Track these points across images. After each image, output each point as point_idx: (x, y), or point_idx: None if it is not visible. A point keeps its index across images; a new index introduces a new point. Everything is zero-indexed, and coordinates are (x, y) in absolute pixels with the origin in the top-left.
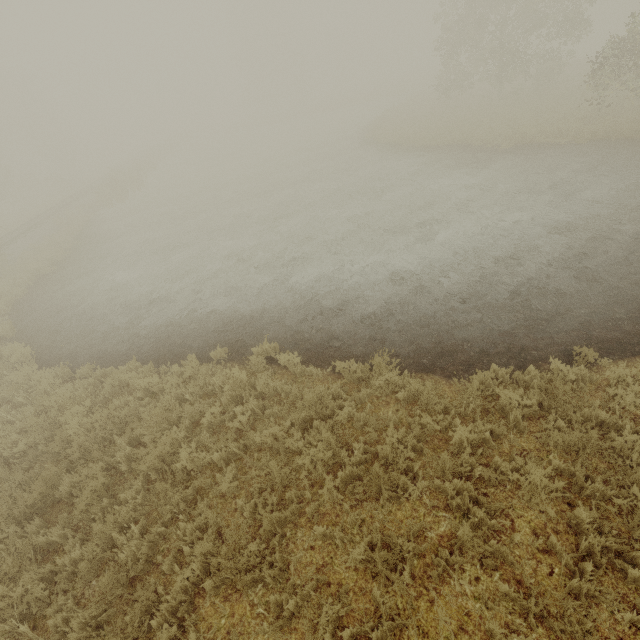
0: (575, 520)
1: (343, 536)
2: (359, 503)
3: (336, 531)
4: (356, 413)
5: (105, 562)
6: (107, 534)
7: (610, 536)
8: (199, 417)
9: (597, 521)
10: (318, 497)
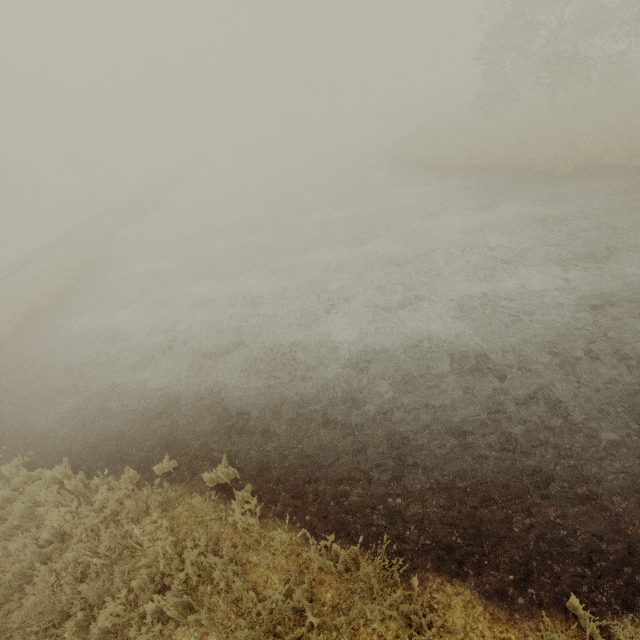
0: None
1: None
2: None
3: None
4: None
5: None
6: None
7: None
8: (106, 595)
9: None
10: None
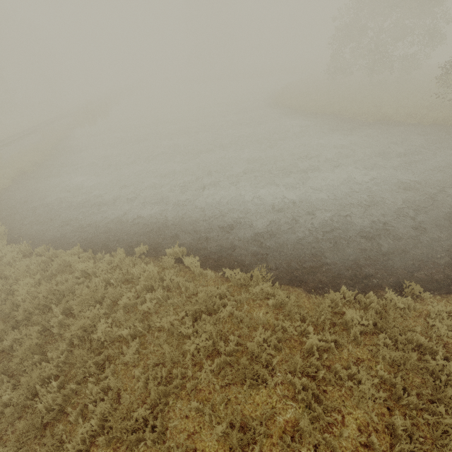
0: (392, 424)
1: (211, 412)
2: (228, 385)
3: (206, 408)
4: (235, 312)
5: (28, 406)
6: (33, 384)
7: (418, 442)
8: (119, 298)
9: (409, 428)
10: (197, 375)
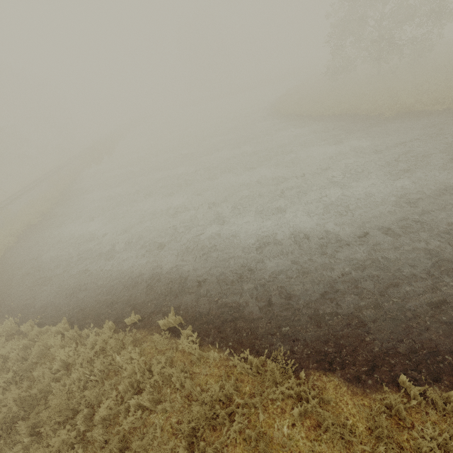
0: None
1: None
2: None
3: None
4: (247, 431)
5: None
6: None
7: None
8: (101, 399)
9: None
10: None
